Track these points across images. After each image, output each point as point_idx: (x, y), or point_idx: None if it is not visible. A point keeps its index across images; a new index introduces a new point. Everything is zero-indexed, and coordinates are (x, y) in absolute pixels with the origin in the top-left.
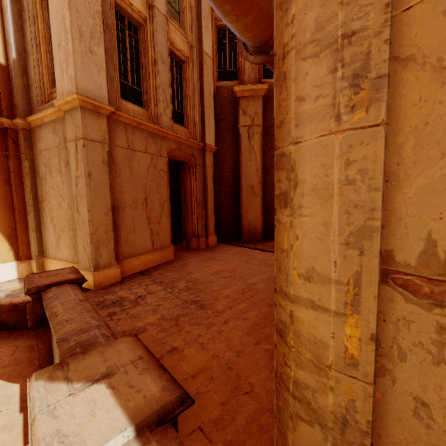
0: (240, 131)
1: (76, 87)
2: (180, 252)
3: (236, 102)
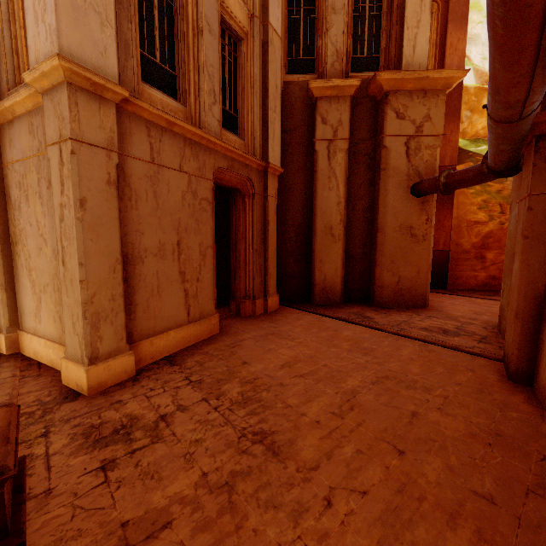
0: (316, 147)
1: (58, 45)
2: (227, 320)
3: (312, 105)
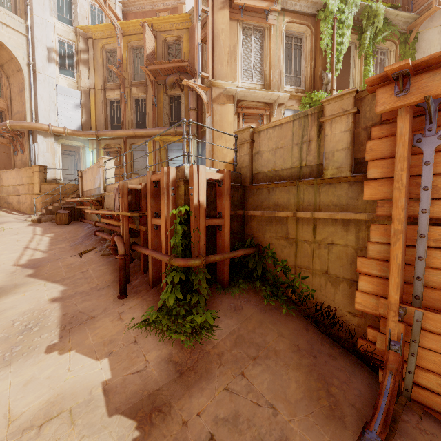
0: None
1: None
2: None
3: None
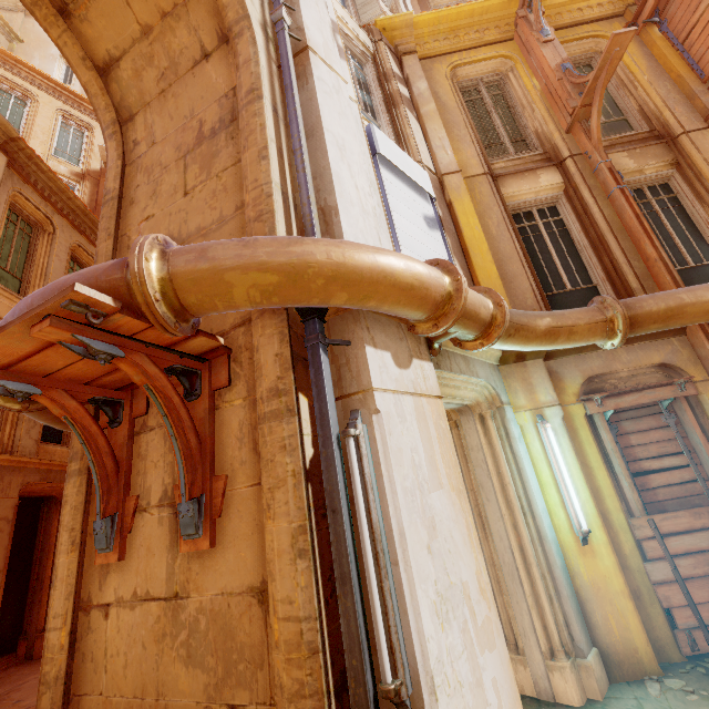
0: None
1: None
2: (7, 671)
3: None
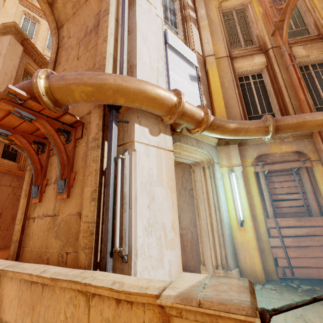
0: None
1: None
2: None
3: None
